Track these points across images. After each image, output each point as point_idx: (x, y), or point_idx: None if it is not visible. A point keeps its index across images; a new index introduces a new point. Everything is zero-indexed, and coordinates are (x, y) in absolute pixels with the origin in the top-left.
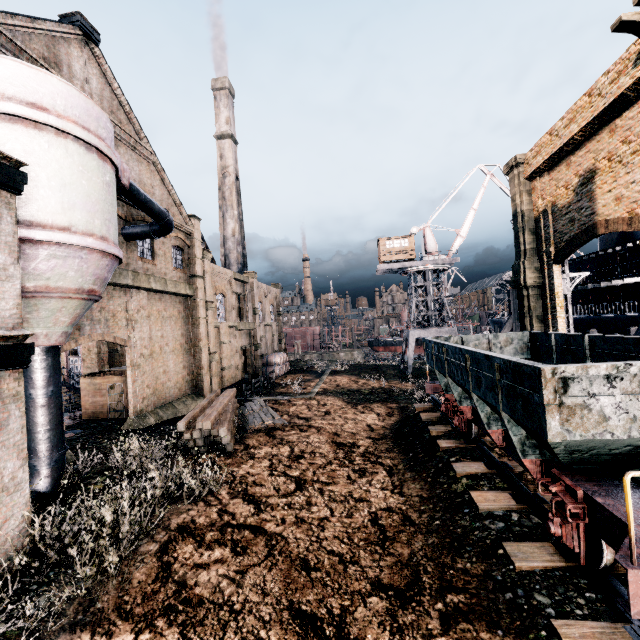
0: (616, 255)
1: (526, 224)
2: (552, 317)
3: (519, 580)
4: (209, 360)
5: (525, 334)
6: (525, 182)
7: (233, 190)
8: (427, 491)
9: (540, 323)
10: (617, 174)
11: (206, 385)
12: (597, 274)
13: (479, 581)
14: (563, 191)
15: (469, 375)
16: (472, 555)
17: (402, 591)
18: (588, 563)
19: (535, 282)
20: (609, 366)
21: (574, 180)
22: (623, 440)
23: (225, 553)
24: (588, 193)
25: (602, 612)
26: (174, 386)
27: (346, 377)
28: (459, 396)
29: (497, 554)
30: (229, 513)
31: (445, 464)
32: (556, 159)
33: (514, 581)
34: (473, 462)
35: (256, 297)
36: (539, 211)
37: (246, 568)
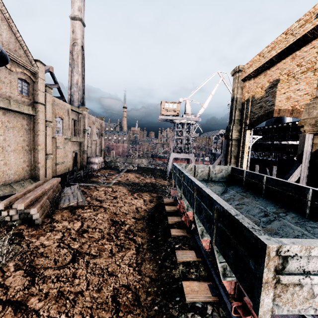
0: (273, 129)
1: (237, 105)
2: (241, 157)
3: None
4: (45, 158)
5: (229, 167)
6: (241, 82)
7: (79, 55)
8: (156, 273)
9: (235, 159)
10: (290, 84)
11: (41, 173)
12: (262, 137)
13: None
14: (259, 90)
15: (194, 201)
16: None
17: None
18: None
19: (236, 137)
20: None
21: (266, 84)
22: None
23: None
24: (272, 93)
25: None
26: (14, 173)
27: (134, 174)
28: (187, 206)
29: None
30: (4, 287)
31: (172, 250)
32: (259, 71)
33: None
34: (189, 250)
35: (86, 123)
36: (245, 99)
37: None
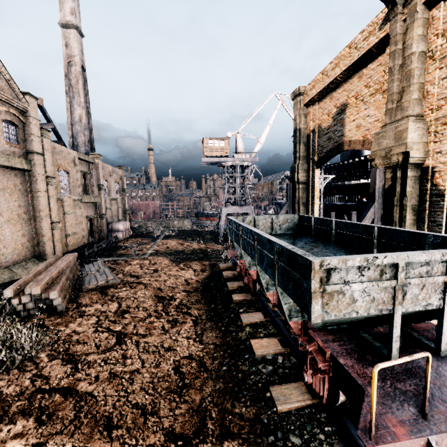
0: (349, 165)
1: (302, 138)
2: (311, 204)
3: (280, 422)
4: (51, 228)
5: (296, 216)
6: (303, 107)
7: (79, 79)
8: (220, 339)
9: (304, 207)
10: (359, 109)
11: (48, 250)
12: (337, 177)
13: (250, 425)
14: (326, 117)
15: (256, 252)
16: (247, 399)
17: (190, 439)
18: (327, 399)
19: (304, 179)
20: (362, 259)
21: (333, 110)
22: (363, 316)
23: (28, 425)
24: (341, 120)
25: (336, 445)
26: (11, 252)
27: (175, 241)
28: (249, 263)
29: (265, 397)
30: (43, 377)
31: (236, 315)
32: (324, 93)
33: (276, 423)
34: (255, 312)
35: (101, 176)
36: (310, 130)
37: (46, 439)
